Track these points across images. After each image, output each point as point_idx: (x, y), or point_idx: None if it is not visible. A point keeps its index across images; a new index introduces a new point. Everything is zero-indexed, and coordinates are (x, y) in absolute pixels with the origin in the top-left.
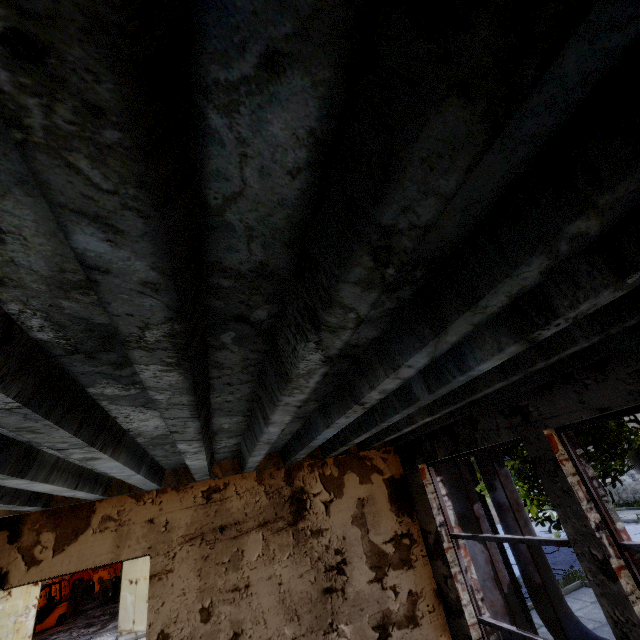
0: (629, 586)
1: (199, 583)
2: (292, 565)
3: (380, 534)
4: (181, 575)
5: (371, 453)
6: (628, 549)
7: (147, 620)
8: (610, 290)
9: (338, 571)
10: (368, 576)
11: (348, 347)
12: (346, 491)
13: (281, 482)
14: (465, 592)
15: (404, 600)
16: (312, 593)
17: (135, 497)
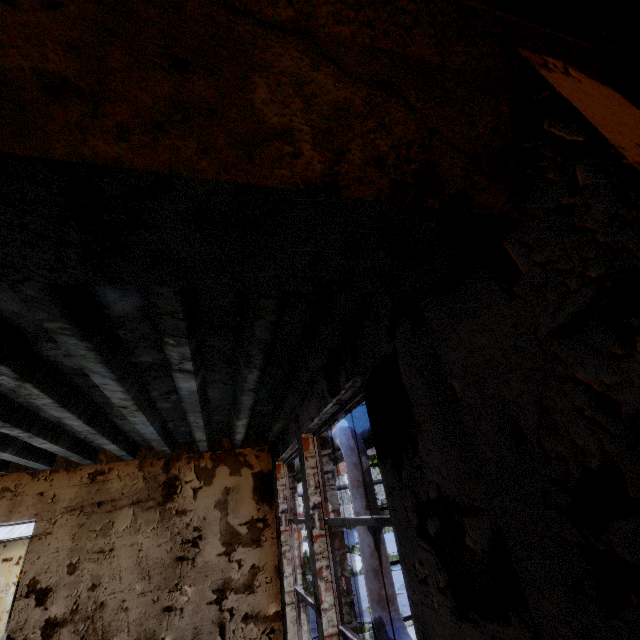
0: (320, 549)
1: (72, 544)
2: (154, 536)
3: (238, 517)
4: (58, 537)
5: (246, 450)
6: (326, 522)
7: (24, 569)
8: (170, 346)
9: (193, 544)
10: (219, 550)
11: (78, 370)
12: (216, 481)
13: (159, 470)
14: (290, 566)
15: (246, 571)
16: (166, 559)
17: (32, 474)
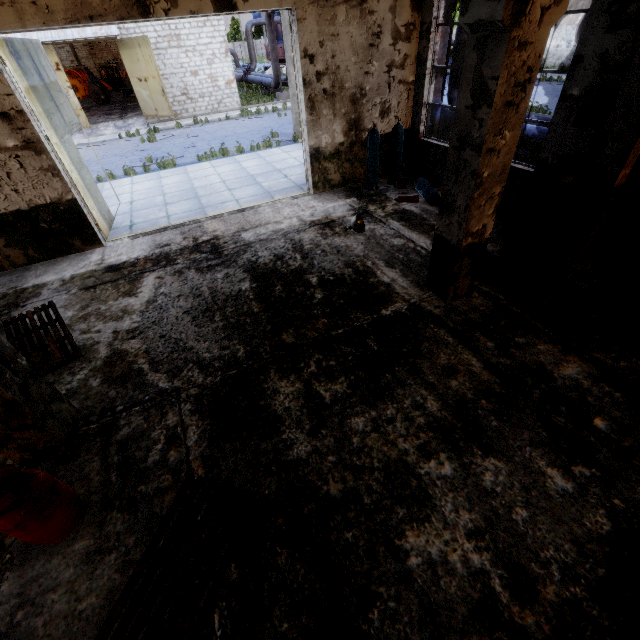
0: None
1: (318, 29)
2: (358, 29)
3: (401, 21)
4: (310, 23)
5: None
6: None
7: (298, 42)
8: None
9: (377, 37)
10: (390, 42)
11: None
12: None
13: None
14: (431, 55)
15: (402, 57)
16: (364, 45)
17: None
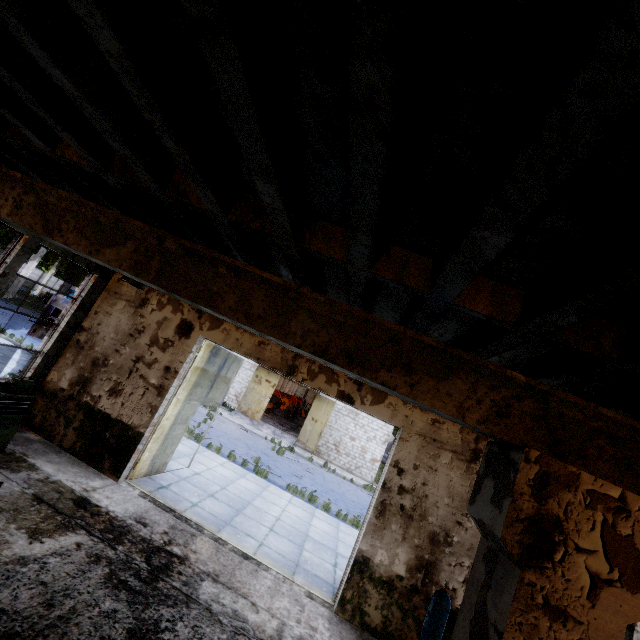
0: None
1: (417, 454)
2: (460, 478)
3: None
4: (411, 445)
5: None
6: None
7: (394, 452)
8: None
9: None
10: None
11: None
12: None
13: (471, 439)
14: None
15: None
16: (464, 496)
17: (403, 402)
